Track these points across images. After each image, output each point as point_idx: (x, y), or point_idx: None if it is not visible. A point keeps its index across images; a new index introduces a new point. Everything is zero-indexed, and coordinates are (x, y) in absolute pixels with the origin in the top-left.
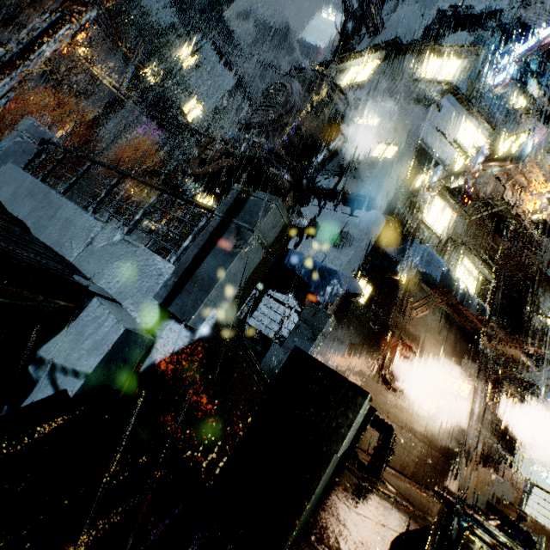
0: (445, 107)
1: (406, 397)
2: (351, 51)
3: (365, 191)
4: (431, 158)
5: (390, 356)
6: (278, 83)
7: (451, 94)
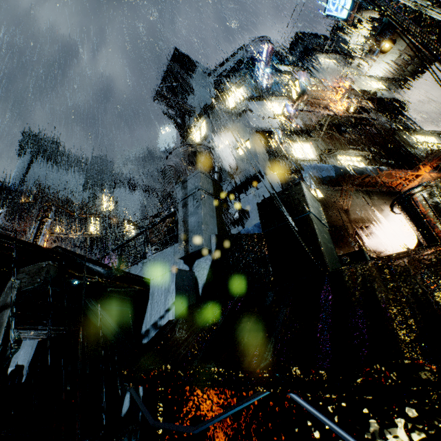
0: (254, 108)
1: None
2: (188, 129)
3: (252, 172)
4: (270, 131)
5: (359, 241)
6: (165, 167)
7: (251, 101)
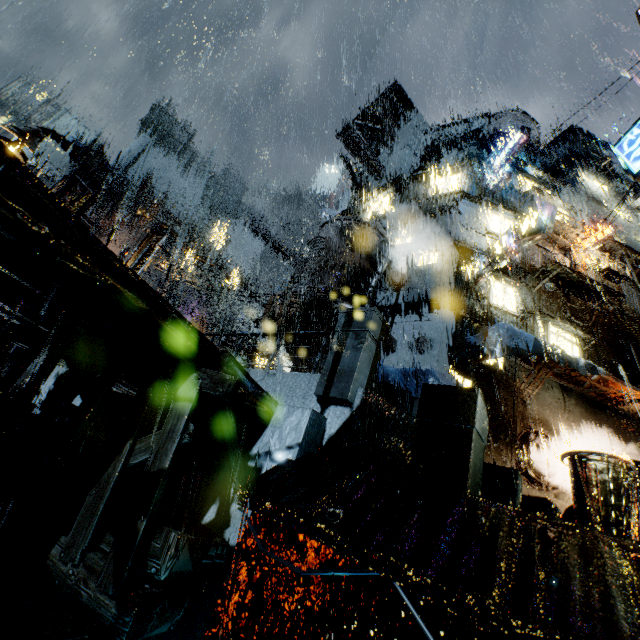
0: (464, 210)
1: (565, 495)
2: (365, 194)
3: (425, 295)
4: (472, 251)
5: (523, 448)
6: (317, 237)
7: (464, 199)
